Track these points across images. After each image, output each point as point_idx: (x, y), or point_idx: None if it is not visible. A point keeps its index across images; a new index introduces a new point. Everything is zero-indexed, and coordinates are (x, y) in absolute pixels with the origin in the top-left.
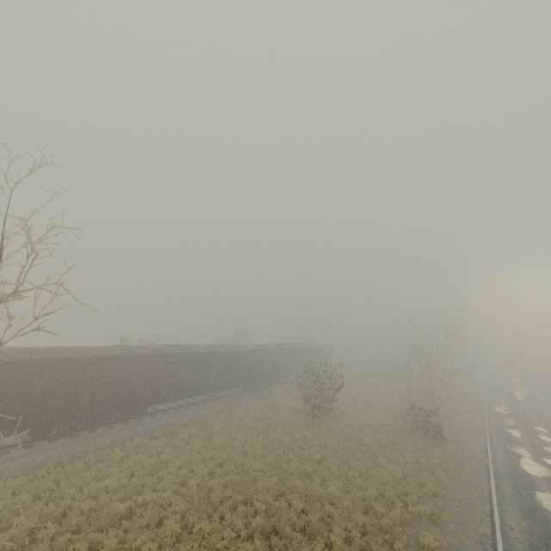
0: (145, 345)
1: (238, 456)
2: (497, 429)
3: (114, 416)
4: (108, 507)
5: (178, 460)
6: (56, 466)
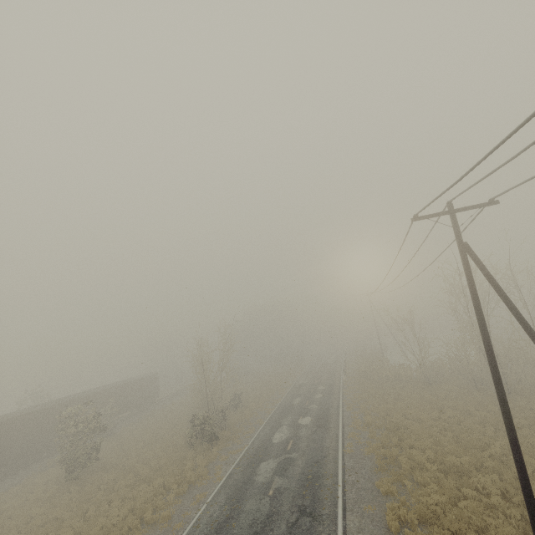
0: None
1: None
2: (285, 403)
3: None
4: None
5: None
6: None
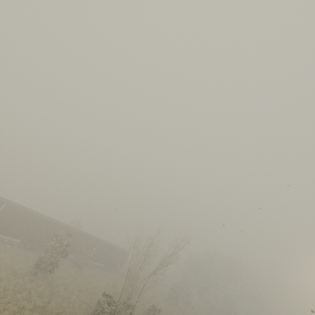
0: None
1: None
2: None
3: None
4: None
5: None
6: None
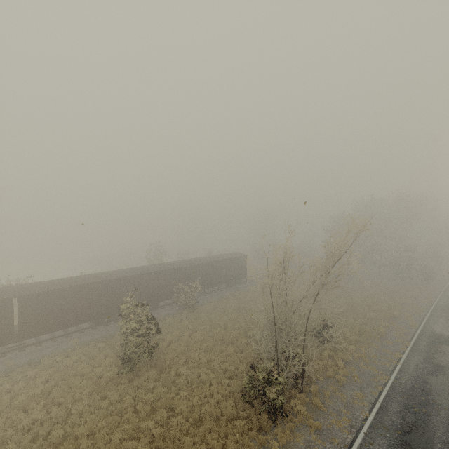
0: None
1: None
2: (411, 376)
3: None
4: None
5: None
6: None
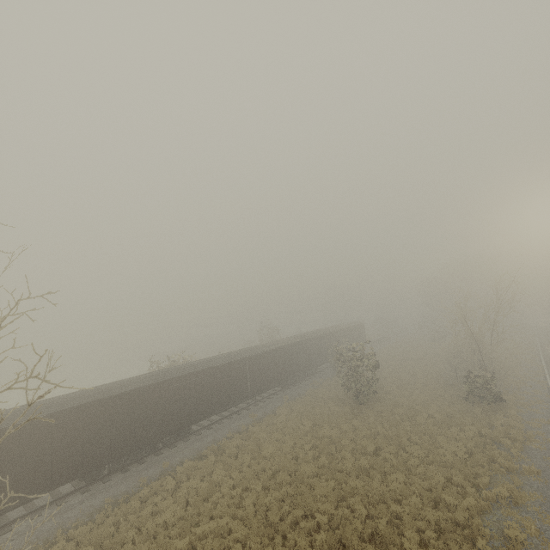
0: (174, 367)
1: (289, 464)
2: None
3: (160, 443)
4: (168, 547)
5: (230, 477)
6: (113, 507)
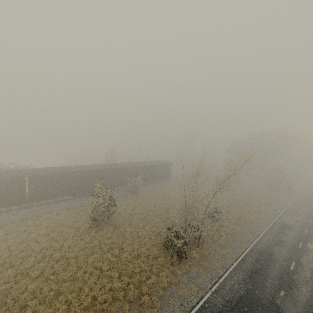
0: None
1: None
2: (263, 244)
3: None
4: None
5: None
6: None
